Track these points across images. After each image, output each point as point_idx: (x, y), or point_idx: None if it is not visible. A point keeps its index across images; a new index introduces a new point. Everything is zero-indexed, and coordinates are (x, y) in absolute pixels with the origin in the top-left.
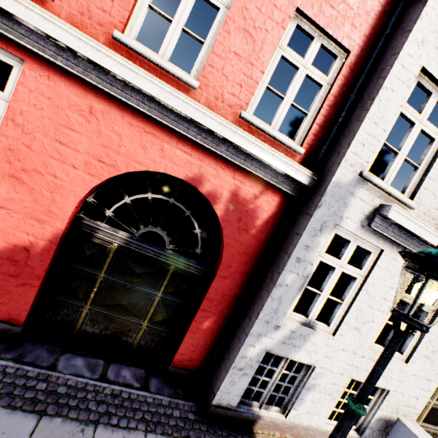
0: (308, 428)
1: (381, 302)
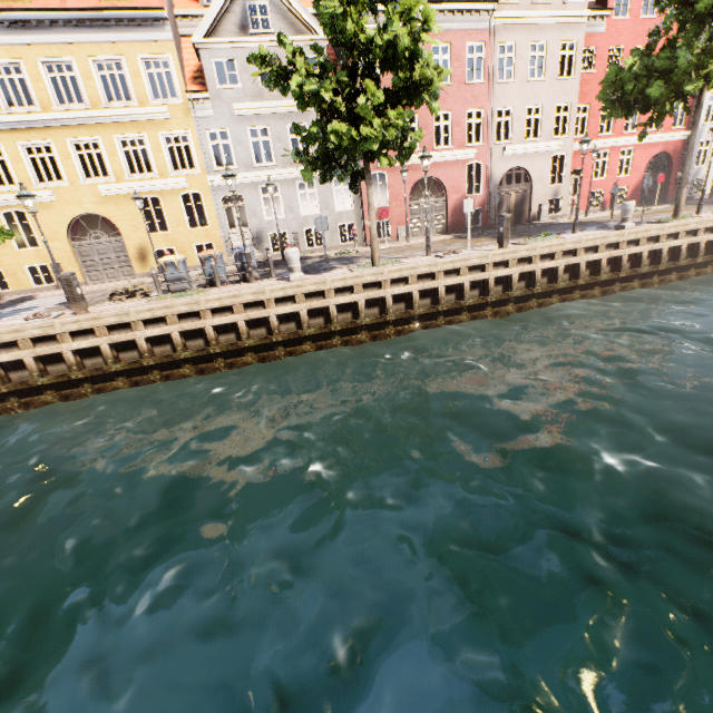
0: (705, 194)
1: None
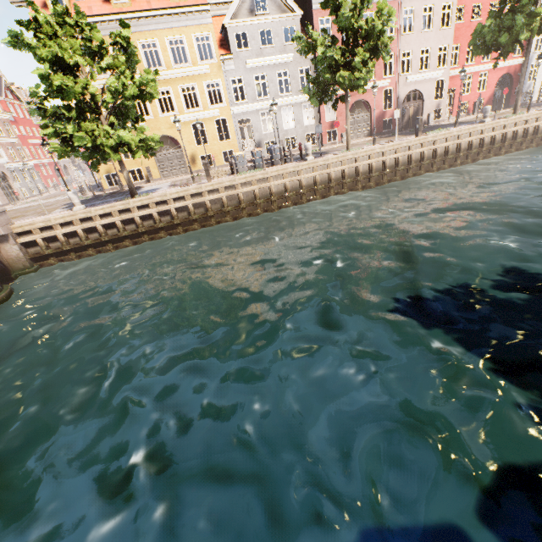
0: (534, 101)
1: (541, 71)
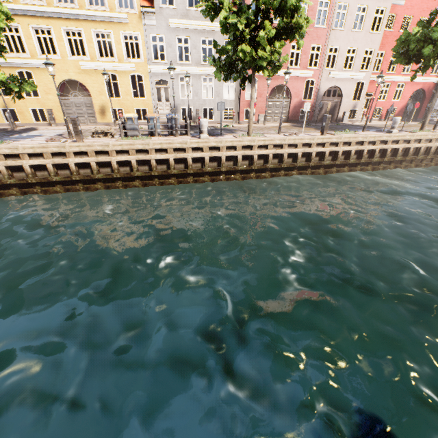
0: None
1: None
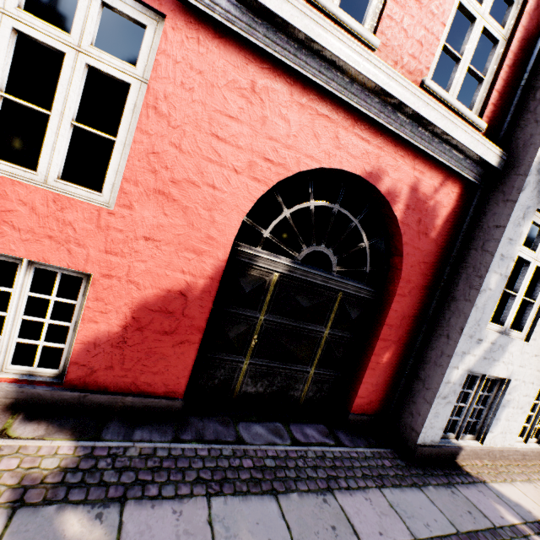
0: (503, 449)
1: None
